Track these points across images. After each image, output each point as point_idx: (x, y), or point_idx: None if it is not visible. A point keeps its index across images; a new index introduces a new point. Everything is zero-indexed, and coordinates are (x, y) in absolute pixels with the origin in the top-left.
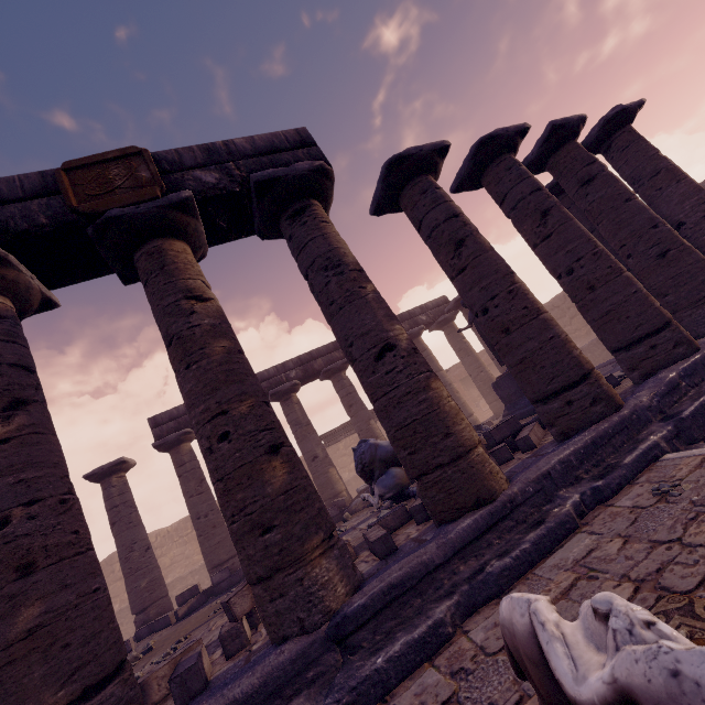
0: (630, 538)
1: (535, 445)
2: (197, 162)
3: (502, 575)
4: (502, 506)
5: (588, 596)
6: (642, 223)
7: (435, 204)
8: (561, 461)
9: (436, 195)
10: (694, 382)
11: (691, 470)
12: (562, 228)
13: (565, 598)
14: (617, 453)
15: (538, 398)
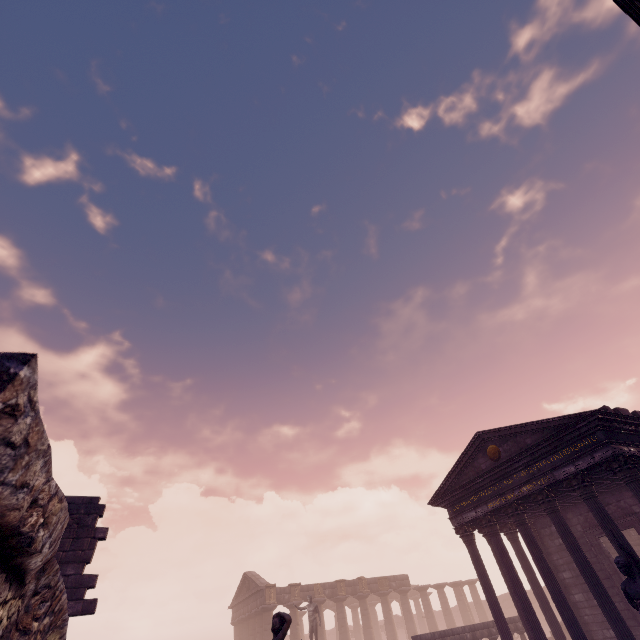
0: None
1: None
2: (392, 580)
3: None
4: None
5: None
6: (467, 619)
7: (426, 600)
8: None
9: (427, 598)
10: None
11: None
12: (449, 615)
13: None
14: None
15: None
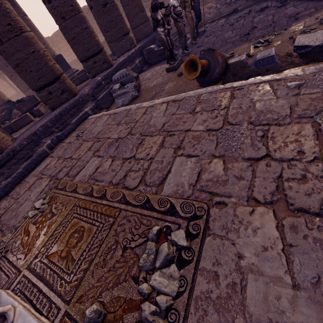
0: (60, 158)
1: (43, 113)
2: None
3: (7, 186)
4: (7, 154)
5: (36, 187)
6: None
7: None
8: (42, 125)
9: None
10: (108, 82)
11: (90, 125)
12: None
13: (29, 190)
14: (72, 117)
15: (34, 89)
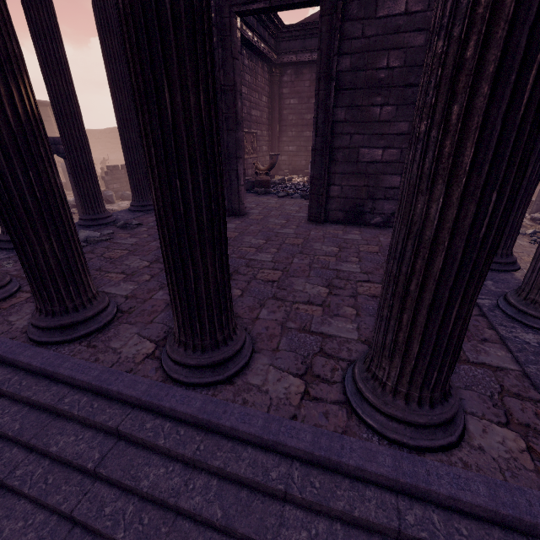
0: None
1: None
2: None
3: None
4: None
5: None
6: None
7: None
8: None
9: None
10: None
11: None
12: None
13: None
14: None
15: None
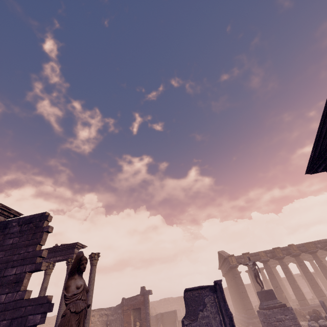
0: None
1: None
2: (317, 243)
3: None
4: None
5: None
6: None
7: None
8: None
9: None
10: None
11: None
12: None
13: None
14: None
15: None
